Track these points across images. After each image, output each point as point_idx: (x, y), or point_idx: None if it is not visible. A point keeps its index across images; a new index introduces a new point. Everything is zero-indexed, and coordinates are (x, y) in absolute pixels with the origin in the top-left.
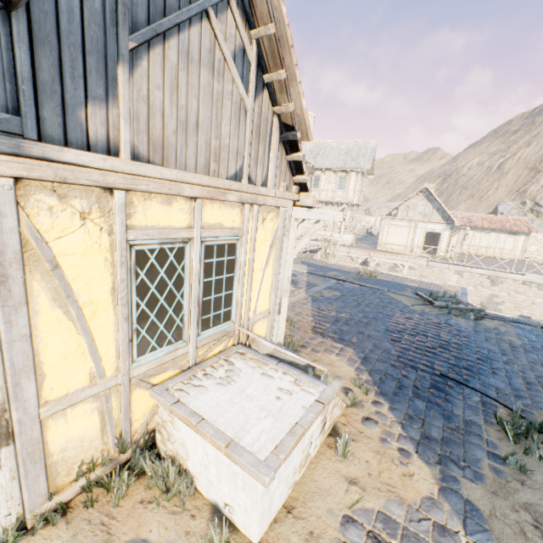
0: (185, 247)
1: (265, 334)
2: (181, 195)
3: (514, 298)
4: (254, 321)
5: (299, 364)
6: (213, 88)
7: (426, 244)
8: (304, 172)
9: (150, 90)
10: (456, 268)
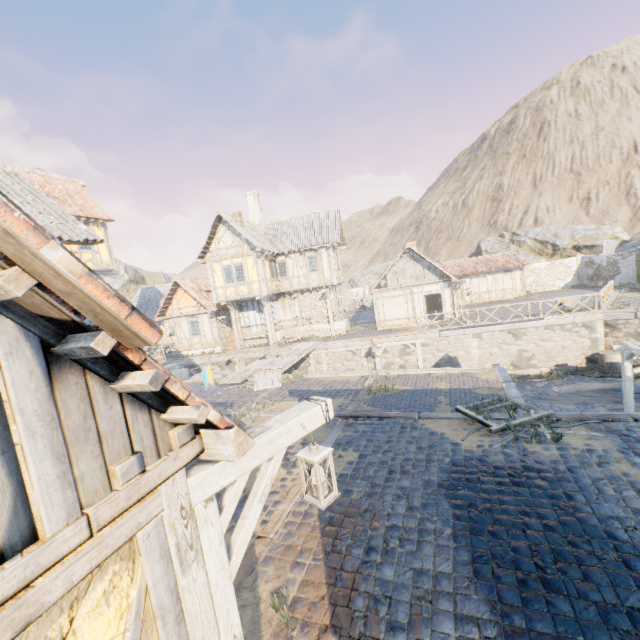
0: None
1: None
2: None
3: (543, 347)
4: None
5: None
6: None
7: (427, 307)
8: (183, 400)
9: None
10: (472, 331)
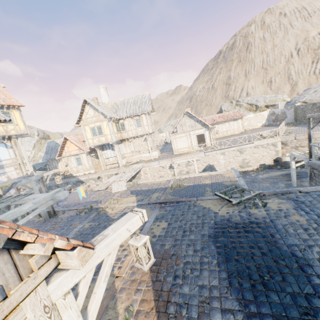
0: None
1: None
2: None
3: (254, 156)
4: None
5: None
6: None
7: (198, 140)
8: (32, 242)
9: None
10: (220, 151)
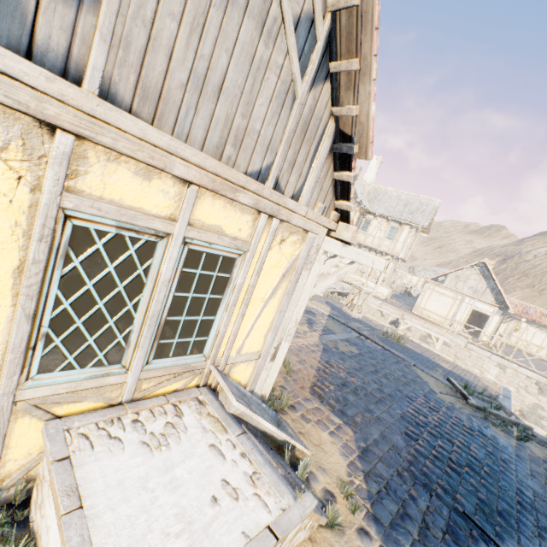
0: (157, 242)
1: (247, 381)
2: (168, 171)
3: None
4: (235, 361)
5: (275, 437)
6: (256, 50)
7: (468, 323)
8: (350, 198)
9: (159, 13)
10: (499, 360)
